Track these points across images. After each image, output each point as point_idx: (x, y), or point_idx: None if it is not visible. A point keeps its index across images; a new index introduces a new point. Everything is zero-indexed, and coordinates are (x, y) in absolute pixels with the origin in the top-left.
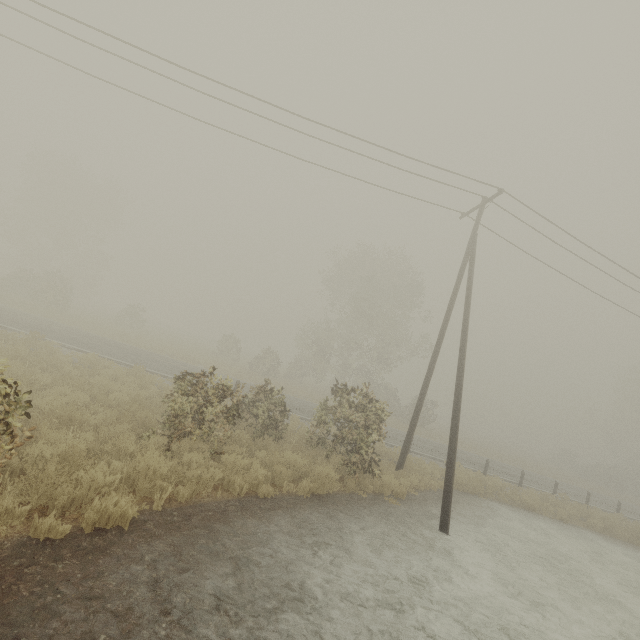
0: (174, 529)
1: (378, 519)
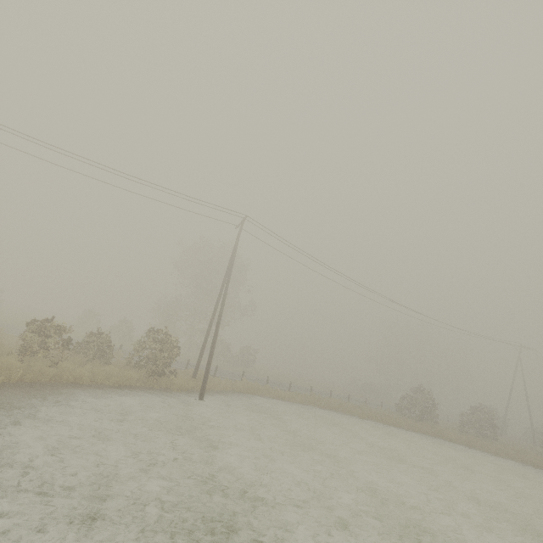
0: (23, 387)
1: (159, 394)
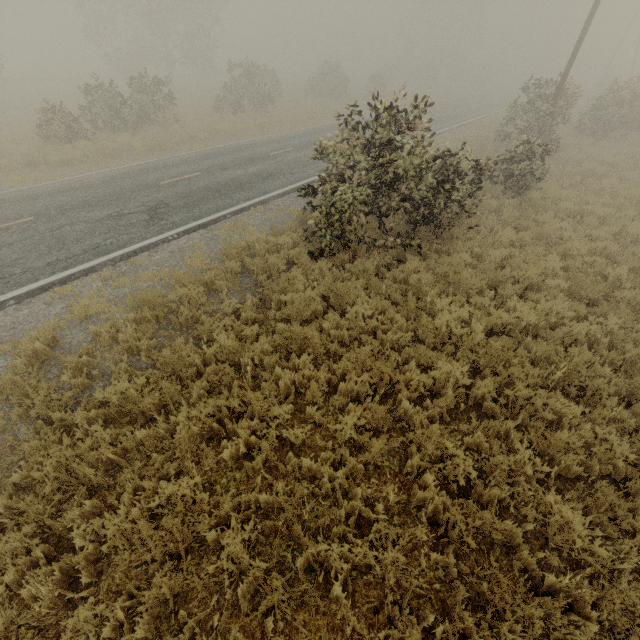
0: None
1: None
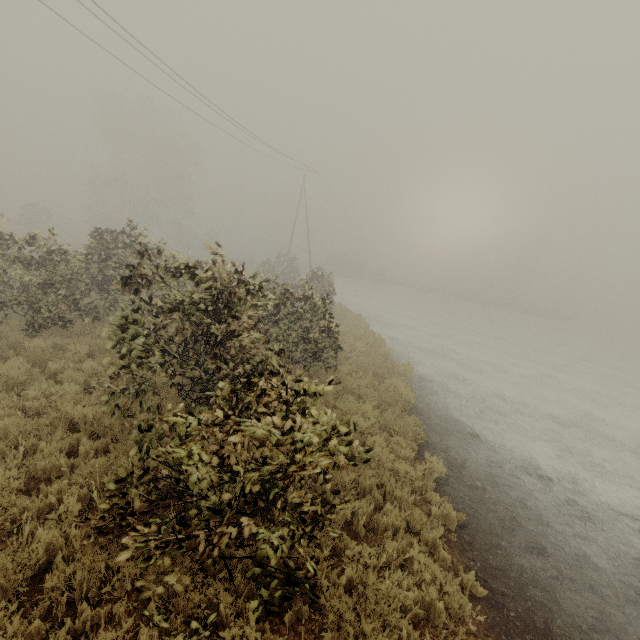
0: None
1: None
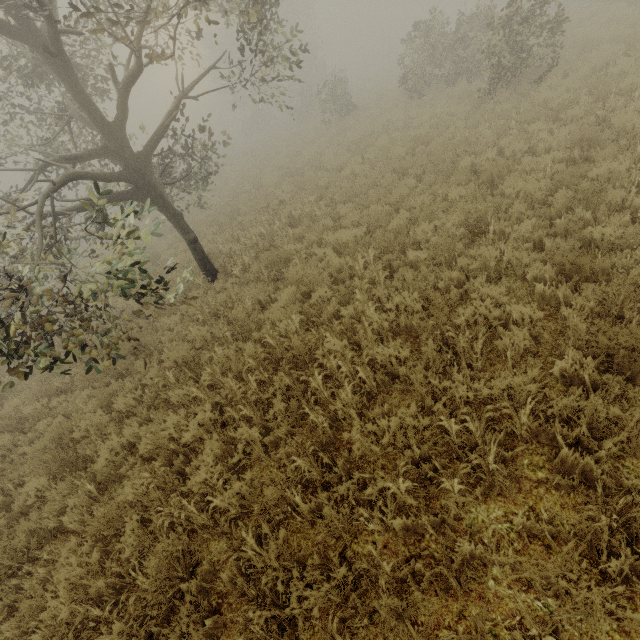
0: None
1: None
